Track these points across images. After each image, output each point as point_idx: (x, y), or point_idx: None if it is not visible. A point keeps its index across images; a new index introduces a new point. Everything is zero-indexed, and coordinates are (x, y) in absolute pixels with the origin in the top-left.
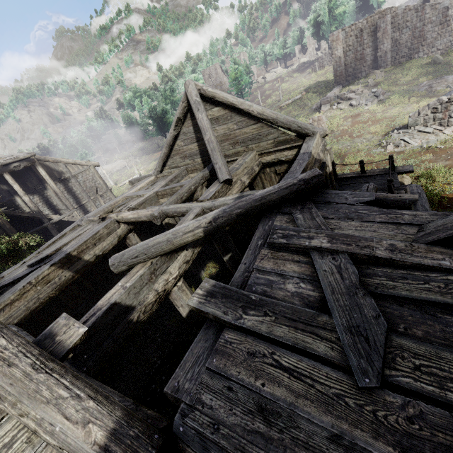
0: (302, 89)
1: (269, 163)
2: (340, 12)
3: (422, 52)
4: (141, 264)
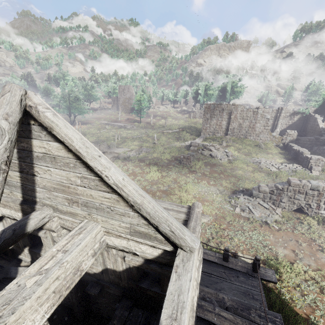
0: (180, 126)
1: (116, 247)
2: (210, 93)
3: (252, 137)
4: None
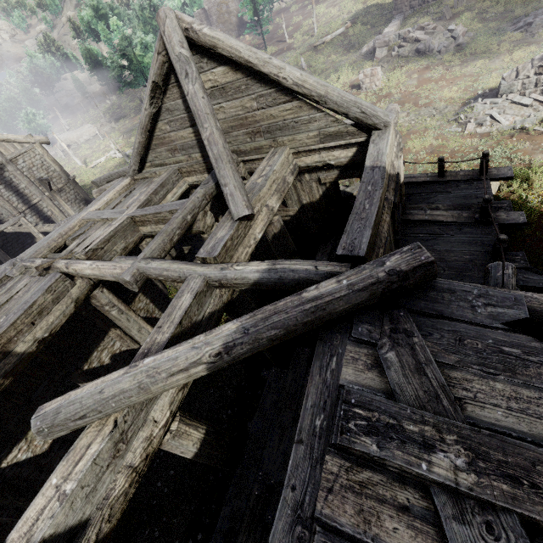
0: (346, 17)
1: (309, 167)
2: None
3: None
4: (96, 424)
